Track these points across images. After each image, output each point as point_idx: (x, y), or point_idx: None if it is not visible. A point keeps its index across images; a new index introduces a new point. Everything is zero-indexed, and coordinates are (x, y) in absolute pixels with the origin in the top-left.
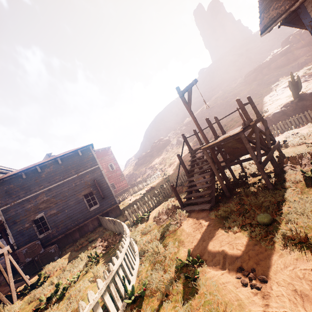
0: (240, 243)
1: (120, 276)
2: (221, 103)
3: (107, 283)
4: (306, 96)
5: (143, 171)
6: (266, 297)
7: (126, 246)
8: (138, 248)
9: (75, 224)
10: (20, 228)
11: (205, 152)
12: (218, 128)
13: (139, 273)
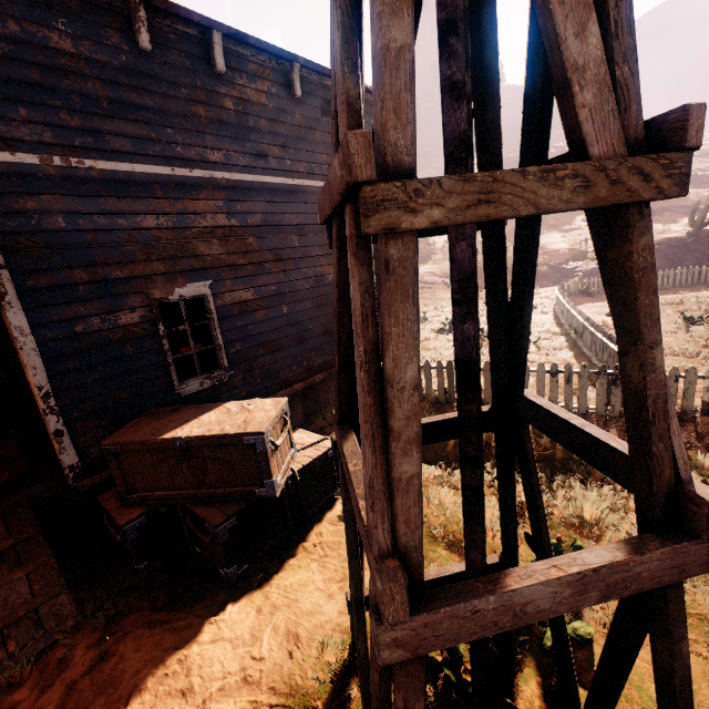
0: None
1: None
2: None
3: None
4: (705, 240)
5: None
6: None
7: None
8: None
9: (303, 368)
10: (87, 324)
11: None
12: None
13: None
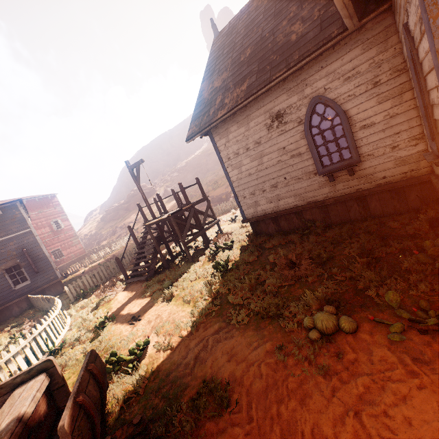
0: (145, 303)
1: (43, 338)
2: None
3: (29, 341)
4: None
5: (112, 231)
6: (135, 327)
7: (53, 316)
8: (72, 321)
9: None
10: None
11: (148, 229)
12: (210, 183)
13: (65, 337)
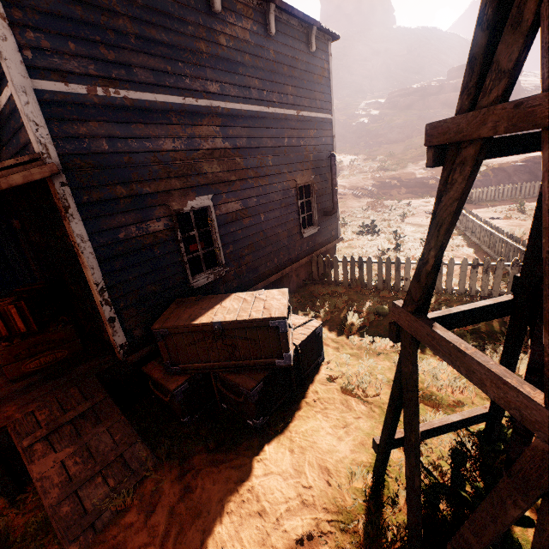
0: None
1: None
2: (345, 120)
3: None
4: None
5: None
6: None
7: None
8: None
9: (274, 264)
10: (127, 232)
11: None
12: (366, 161)
13: None
